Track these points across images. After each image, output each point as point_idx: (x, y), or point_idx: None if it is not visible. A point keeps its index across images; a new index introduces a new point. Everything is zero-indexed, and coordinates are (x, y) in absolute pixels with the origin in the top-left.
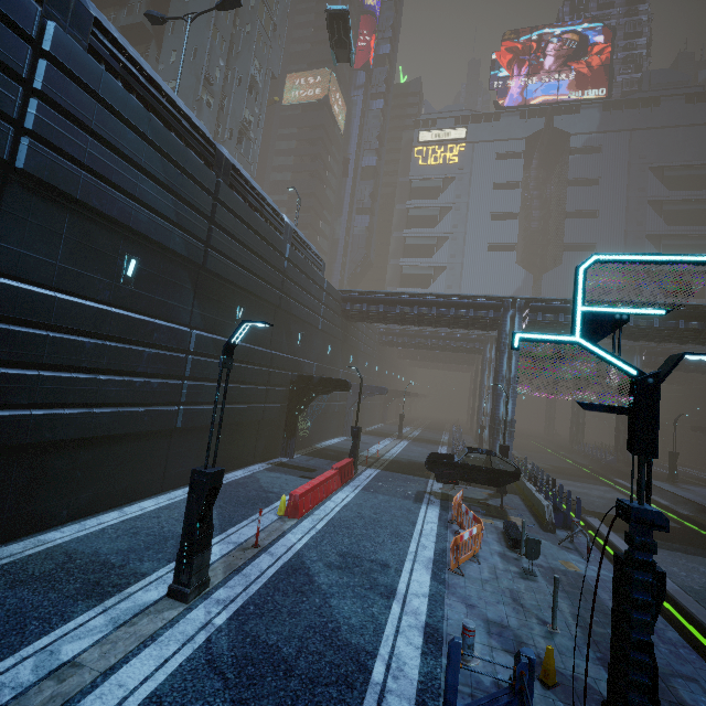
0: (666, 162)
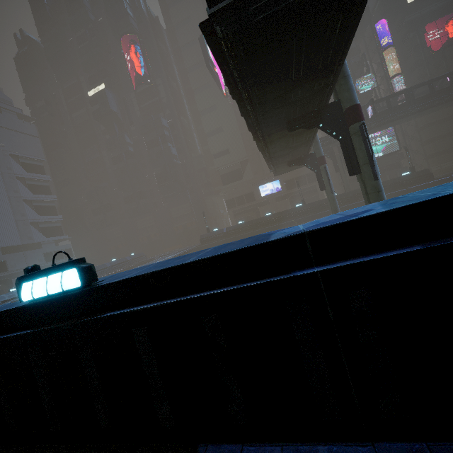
0: (20, 153)
